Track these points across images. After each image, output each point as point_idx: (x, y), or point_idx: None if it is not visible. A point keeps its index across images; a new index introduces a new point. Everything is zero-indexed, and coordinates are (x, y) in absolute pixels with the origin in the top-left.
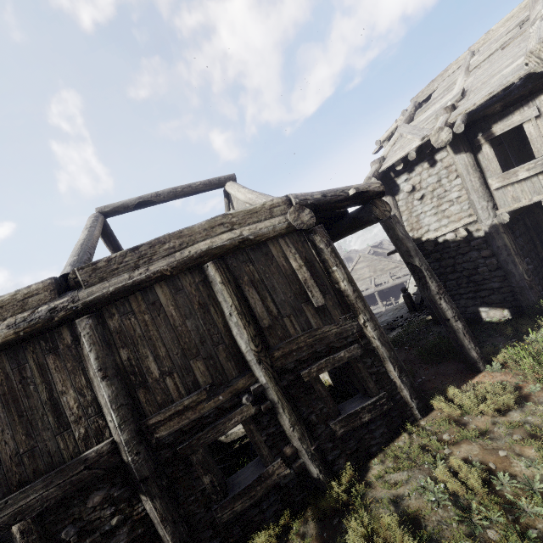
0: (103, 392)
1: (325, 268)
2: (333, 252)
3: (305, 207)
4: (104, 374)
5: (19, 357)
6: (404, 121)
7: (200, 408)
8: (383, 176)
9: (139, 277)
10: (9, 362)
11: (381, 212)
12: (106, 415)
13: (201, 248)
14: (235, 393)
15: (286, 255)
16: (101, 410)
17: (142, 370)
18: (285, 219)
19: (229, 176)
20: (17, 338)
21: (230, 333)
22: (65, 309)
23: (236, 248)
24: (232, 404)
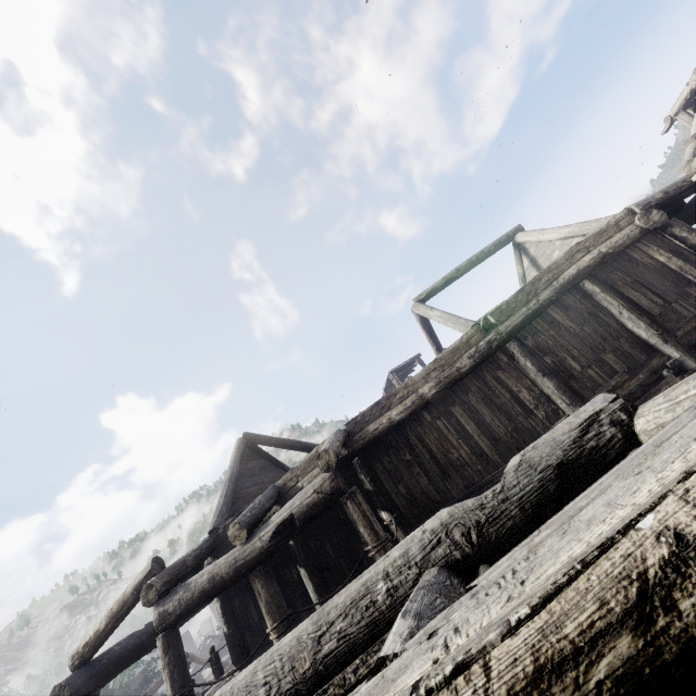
0: (548, 384)
1: (695, 252)
2: None
3: (650, 210)
4: (543, 373)
5: (480, 376)
6: None
7: (626, 386)
8: None
9: (535, 307)
10: (476, 380)
11: None
12: (555, 400)
13: (571, 273)
14: (652, 371)
15: (649, 255)
16: (549, 398)
17: (566, 368)
18: (635, 226)
19: (515, 228)
20: (475, 364)
21: (624, 328)
22: (496, 340)
23: (600, 264)
24: (653, 380)
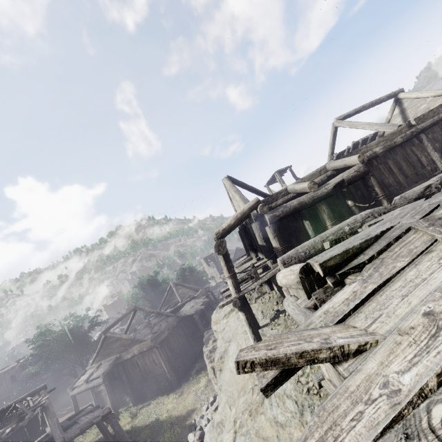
0: (436, 155)
1: None
2: None
3: None
4: (435, 150)
5: (404, 148)
6: None
7: None
8: None
9: (437, 119)
10: (401, 149)
11: None
12: (437, 163)
13: None
14: None
15: None
16: (434, 162)
17: None
18: None
19: (400, 90)
20: (403, 141)
21: None
22: (415, 132)
23: None
24: None
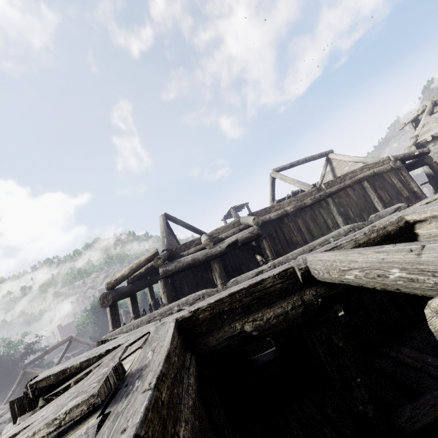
0: (340, 219)
1: (406, 183)
2: (410, 177)
3: (397, 160)
4: (339, 214)
5: (313, 209)
6: (426, 113)
7: None
8: (418, 145)
9: (343, 186)
10: (311, 210)
11: (428, 161)
12: (341, 226)
13: (361, 176)
14: None
15: (390, 178)
16: (338, 225)
17: (348, 214)
18: (389, 165)
19: (330, 150)
20: (312, 203)
21: (373, 205)
22: (324, 195)
23: (372, 176)
24: None
